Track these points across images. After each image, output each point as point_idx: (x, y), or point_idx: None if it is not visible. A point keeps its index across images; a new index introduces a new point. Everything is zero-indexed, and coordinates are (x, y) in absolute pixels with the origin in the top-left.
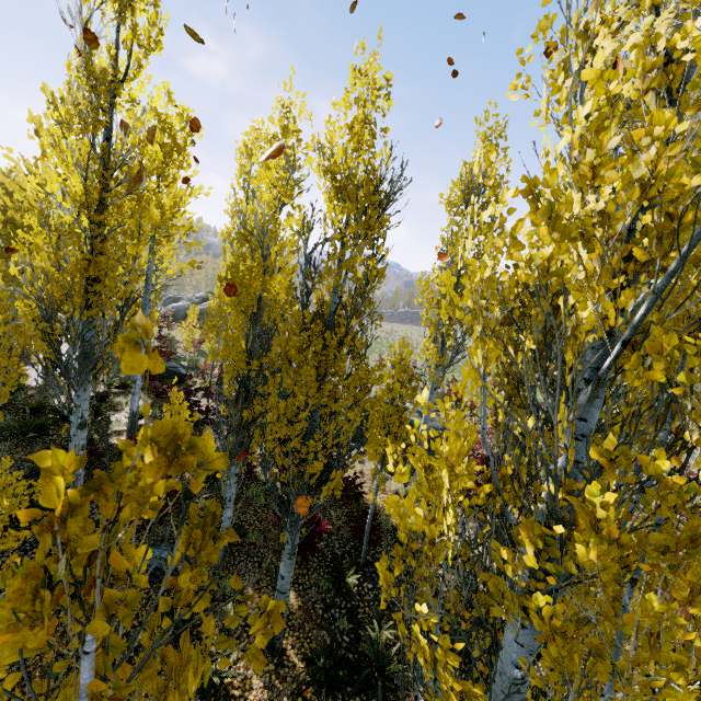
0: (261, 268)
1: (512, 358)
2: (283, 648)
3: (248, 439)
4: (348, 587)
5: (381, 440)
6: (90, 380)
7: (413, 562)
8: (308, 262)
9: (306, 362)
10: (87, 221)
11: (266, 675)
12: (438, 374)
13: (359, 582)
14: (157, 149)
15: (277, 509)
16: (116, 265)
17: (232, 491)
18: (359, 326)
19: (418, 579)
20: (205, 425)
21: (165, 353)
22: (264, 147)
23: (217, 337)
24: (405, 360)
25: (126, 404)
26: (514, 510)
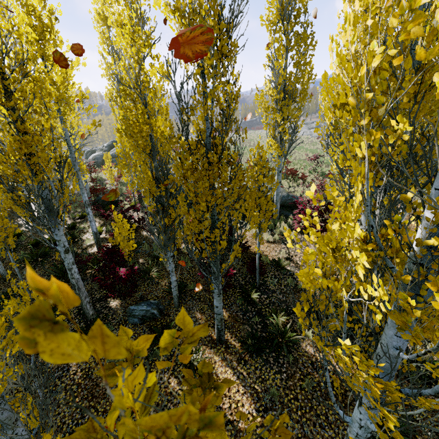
0: (145, 115)
1: (384, 142)
2: (226, 339)
3: (172, 235)
4: (254, 300)
5: (256, 215)
6: (59, 223)
7: (323, 307)
8: (180, 100)
9: (200, 178)
10: (4, 109)
11: (221, 354)
12: (280, 161)
13: (259, 295)
14: (29, 31)
15: (204, 273)
16: (40, 139)
17: (172, 266)
18: (230, 142)
19: (329, 317)
20: (141, 228)
21: (100, 189)
22: (113, 7)
23: (129, 172)
24: (263, 158)
25: (88, 227)
26: (396, 260)
